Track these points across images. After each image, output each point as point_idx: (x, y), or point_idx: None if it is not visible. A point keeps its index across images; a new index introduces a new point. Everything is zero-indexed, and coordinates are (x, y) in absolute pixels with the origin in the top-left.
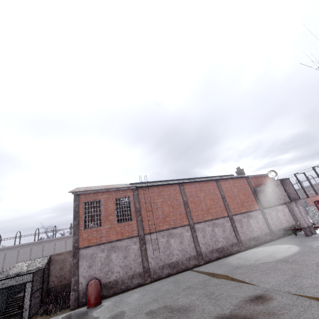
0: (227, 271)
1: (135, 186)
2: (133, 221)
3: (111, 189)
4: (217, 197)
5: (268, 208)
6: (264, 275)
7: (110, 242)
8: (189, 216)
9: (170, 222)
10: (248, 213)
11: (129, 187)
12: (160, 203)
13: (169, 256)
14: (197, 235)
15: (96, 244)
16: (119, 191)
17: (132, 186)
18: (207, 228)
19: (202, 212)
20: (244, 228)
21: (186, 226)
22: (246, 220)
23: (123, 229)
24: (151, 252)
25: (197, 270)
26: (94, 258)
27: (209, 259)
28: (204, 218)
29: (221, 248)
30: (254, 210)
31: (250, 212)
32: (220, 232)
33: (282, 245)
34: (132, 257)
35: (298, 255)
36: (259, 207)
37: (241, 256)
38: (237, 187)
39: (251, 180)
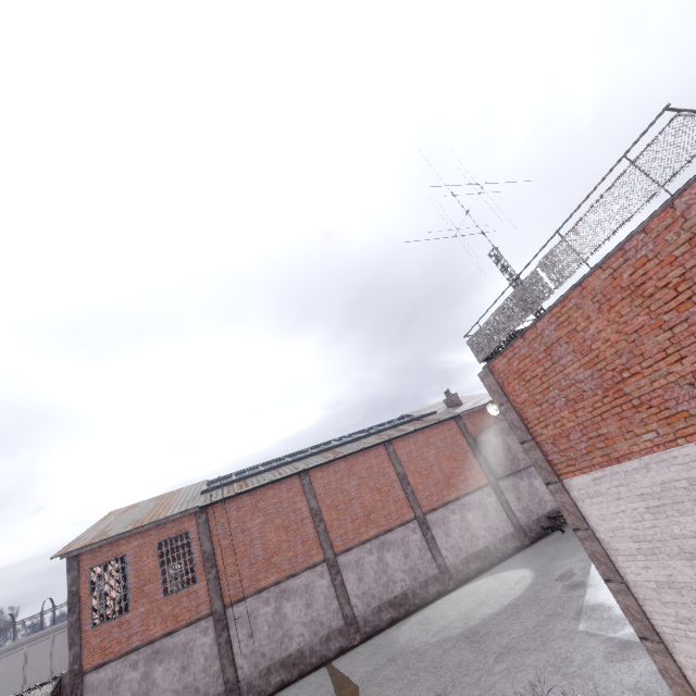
0: (369, 672)
1: (197, 507)
2: (200, 583)
3: (146, 525)
4: (387, 481)
5: (510, 476)
6: (405, 689)
7: (151, 643)
8: (325, 540)
9: (283, 565)
10: (463, 498)
11: (183, 512)
12: (259, 527)
13: (282, 643)
14: (344, 580)
15: (119, 655)
16: (167, 524)
17: (189, 509)
18: (367, 557)
19: (354, 524)
20: (454, 536)
21: (318, 565)
22: (458, 517)
23: (177, 606)
24: (241, 644)
25: (335, 666)
26: (117, 686)
27: (374, 629)
28: (359, 536)
29: (401, 596)
30: (477, 488)
31: (468, 495)
32: (397, 559)
33: (517, 571)
34: (201, 665)
35: (505, 615)
36: (488, 479)
37: (431, 613)
38: (434, 446)
39: (469, 421)
